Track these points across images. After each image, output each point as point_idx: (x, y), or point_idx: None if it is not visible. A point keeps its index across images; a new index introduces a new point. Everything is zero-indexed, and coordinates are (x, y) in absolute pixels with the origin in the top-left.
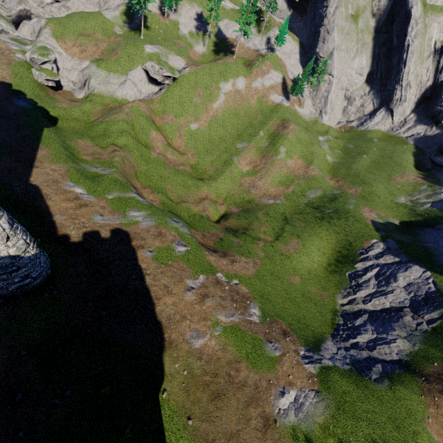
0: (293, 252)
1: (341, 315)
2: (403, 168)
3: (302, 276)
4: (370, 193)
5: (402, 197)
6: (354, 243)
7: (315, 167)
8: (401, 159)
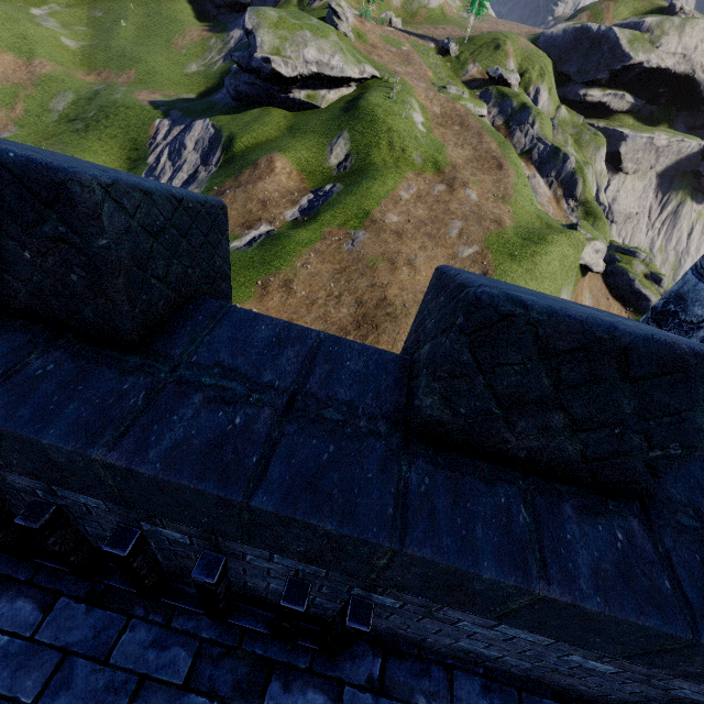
0: None
1: None
2: (181, 24)
3: None
4: (149, 73)
5: (193, 65)
6: (140, 138)
7: (44, 61)
8: (174, 11)
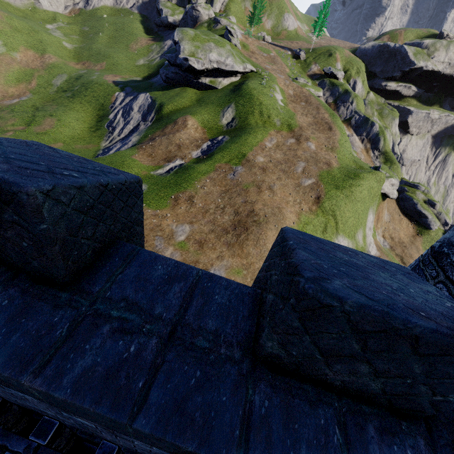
0: (50, 129)
1: (102, 150)
2: (136, 36)
3: (65, 142)
4: (114, 64)
5: (141, 60)
6: (105, 103)
7: (51, 55)
8: (132, 28)
